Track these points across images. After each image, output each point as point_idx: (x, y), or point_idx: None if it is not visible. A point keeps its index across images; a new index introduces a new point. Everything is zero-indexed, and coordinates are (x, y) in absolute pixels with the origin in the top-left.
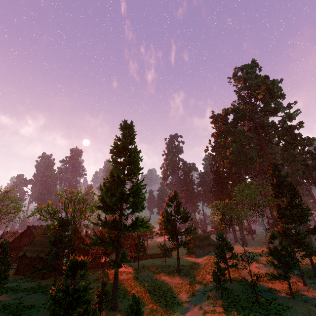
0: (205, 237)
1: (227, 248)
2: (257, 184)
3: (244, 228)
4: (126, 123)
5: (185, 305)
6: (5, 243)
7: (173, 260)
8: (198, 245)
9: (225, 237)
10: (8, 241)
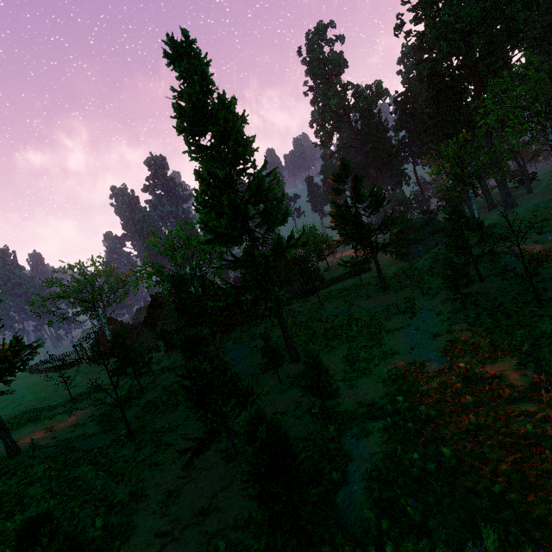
0: (425, 223)
1: (469, 228)
2: (545, 59)
3: (509, 178)
4: (175, 43)
5: (401, 333)
6: (120, 329)
7: (374, 275)
8: (413, 239)
9: (468, 208)
10: (122, 326)
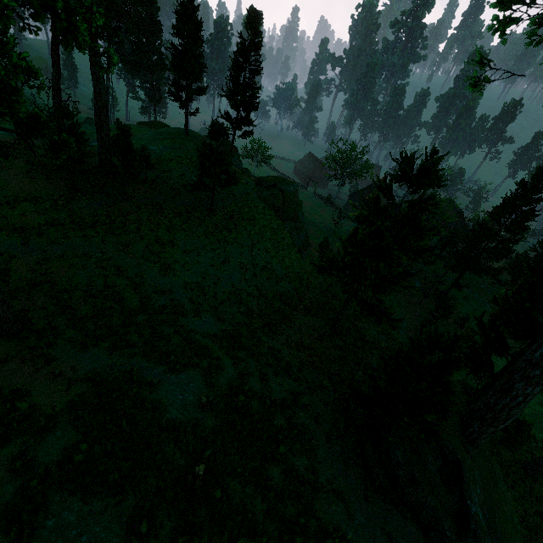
0: None
1: None
2: None
3: None
4: None
5: None
6: None
7: None
8: None
9: None
10: None
